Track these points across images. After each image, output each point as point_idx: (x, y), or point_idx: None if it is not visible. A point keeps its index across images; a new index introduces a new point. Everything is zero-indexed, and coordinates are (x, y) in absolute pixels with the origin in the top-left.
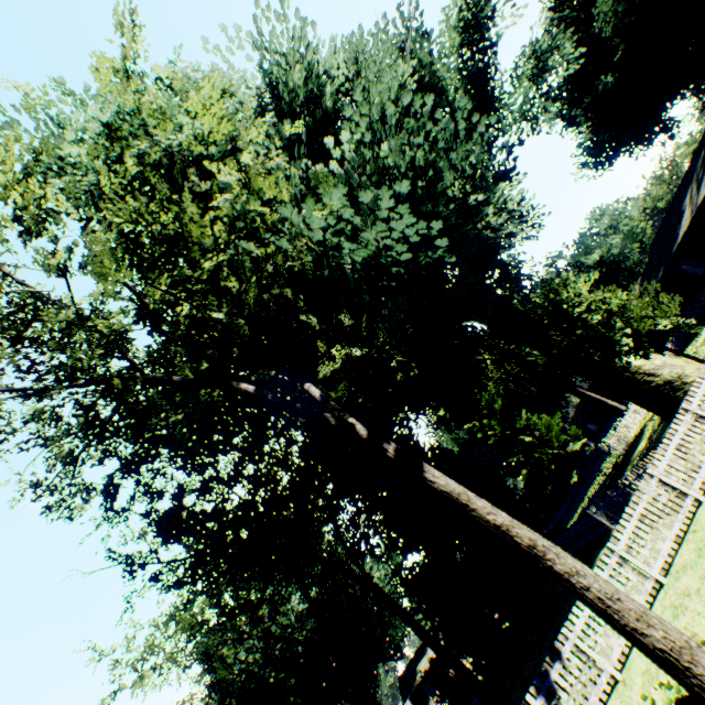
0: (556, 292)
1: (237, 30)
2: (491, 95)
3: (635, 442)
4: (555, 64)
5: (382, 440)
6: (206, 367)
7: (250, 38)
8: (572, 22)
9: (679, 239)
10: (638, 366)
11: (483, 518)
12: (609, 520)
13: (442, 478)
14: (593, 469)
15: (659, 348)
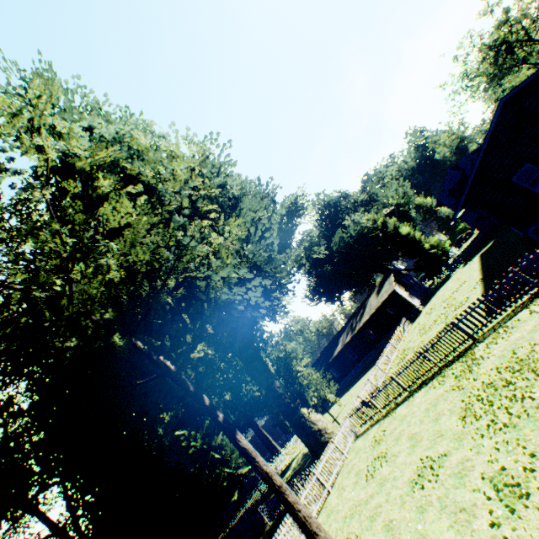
0: (292, 359)
1: (195, 135)
2: (289, 245)
3: (285, 470)
4: (316, 250)
5: (217, 408)
6: (107, 317)
7: (199, 143)
8: (323, 234)
9: (334, 355)
10: (310, 416)
11: (261, 467)
12: (269, 516)
13: (245, 440)
14: (256, 487)
15: (323, 408)
